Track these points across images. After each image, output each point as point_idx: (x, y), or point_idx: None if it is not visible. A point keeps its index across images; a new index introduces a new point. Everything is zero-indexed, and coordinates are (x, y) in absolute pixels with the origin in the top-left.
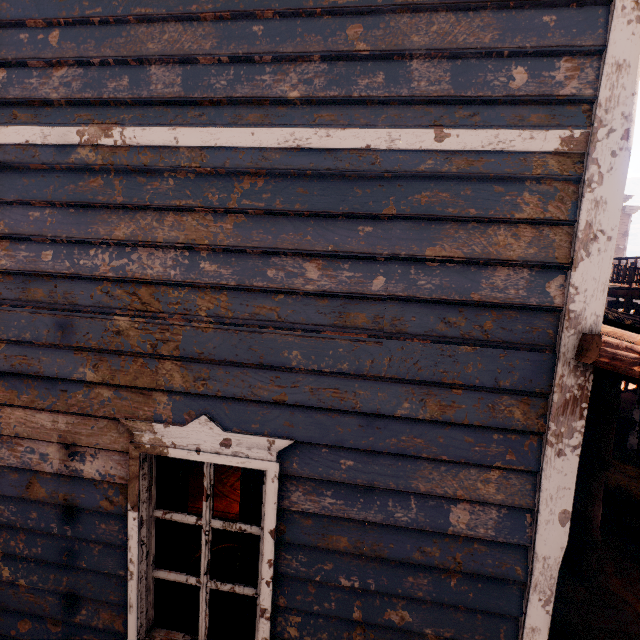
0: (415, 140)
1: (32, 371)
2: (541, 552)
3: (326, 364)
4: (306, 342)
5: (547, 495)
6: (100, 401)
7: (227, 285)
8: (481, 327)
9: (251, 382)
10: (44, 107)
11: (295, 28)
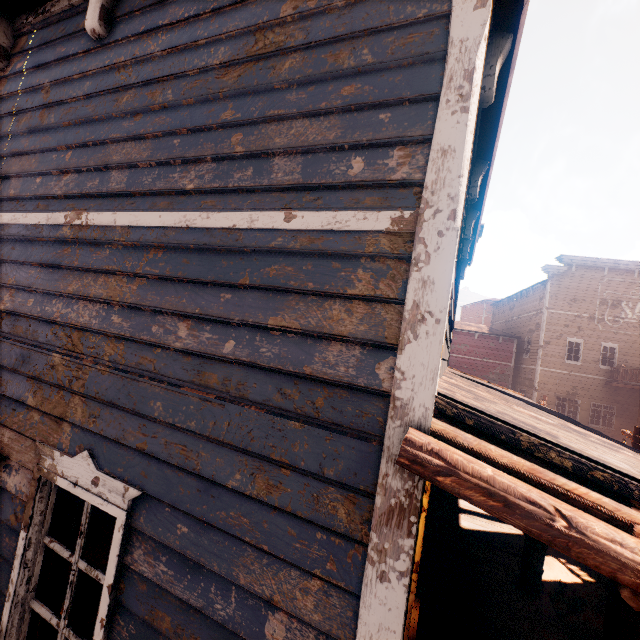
0: (269, 221)
1: (1, 390)
2: None
3: (179, 419)
4: (168, 395)
5: (366, 632)
6: (31, 423)
7: (124, 336)
8: (313, 403)
9: (125, 426)
10: (54, 200)
11: (199, 139)
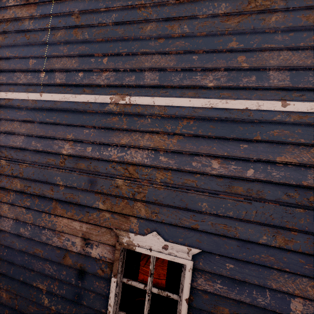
0: (271, 106)
1: (74, 201)
2: None
3: (220, 211)
4: (210, 199)
5: None
6: (104, 219)
7: (172, 168)
8: (308, 199)
9: (180, 216)
10: (97, 87)
11: (212, 57)
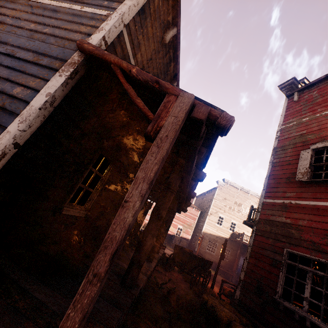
0: (76, 8)
1: None
2: (32, 103)
3: (16, 43)
4: (16, 38)
5: (48, 86)
6: None
7: (9, 23)
8: (64, 44)
9: None
10: None
11: None
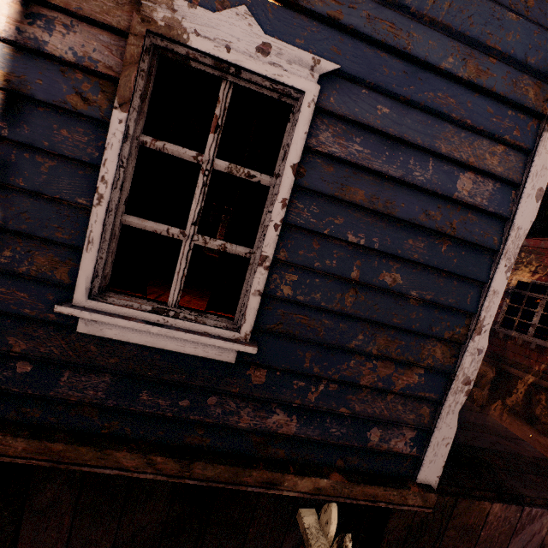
0: None
1: None
2: (517, 222)
3: None
4: None
5: (534, 171)
6: None
7: None
8: (525, 3)
9: None
10: None
11: None
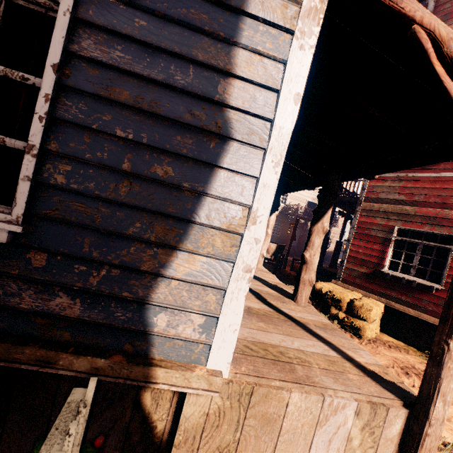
0: None
1: None
2: (279, 122)
3: None
4: None
5: (289, 77)
6: None
7: None
8: None
9: None
10: None
11: None
